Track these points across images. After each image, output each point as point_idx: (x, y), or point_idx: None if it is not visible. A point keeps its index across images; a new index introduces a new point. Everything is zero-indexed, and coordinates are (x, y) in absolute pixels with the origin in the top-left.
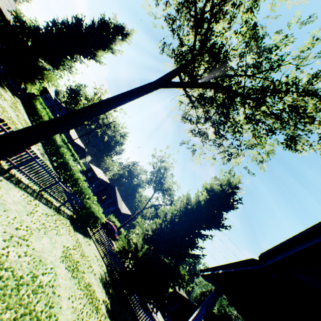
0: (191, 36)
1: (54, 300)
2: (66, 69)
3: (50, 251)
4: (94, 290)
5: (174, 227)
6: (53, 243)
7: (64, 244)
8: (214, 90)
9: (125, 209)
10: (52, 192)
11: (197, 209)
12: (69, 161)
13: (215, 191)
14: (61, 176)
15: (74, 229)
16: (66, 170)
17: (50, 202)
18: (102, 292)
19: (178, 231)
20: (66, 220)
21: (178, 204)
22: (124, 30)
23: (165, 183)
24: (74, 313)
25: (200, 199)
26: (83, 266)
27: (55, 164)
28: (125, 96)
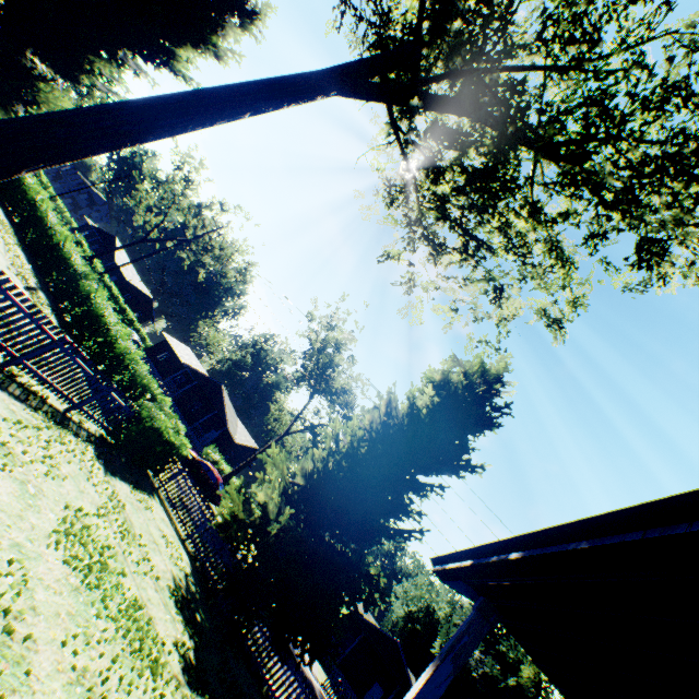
0: (411, 3)
1: (6, 652)
2: (99, 88)
3: (17, 515)
4: (151, 617)
5: (358, 468)
6: (32, 495)
7: (68, 501)
8: (471, 113)
9: (244, 436)
10: (42, 370)
11: (412, 428)
12: (104, 312)
13: (454, 388)
14: (83, 348)
15: (108, 470)
16: (95, 333)
17: (36, 397)
18: (175, 621)
19: (367, 477)
20: (84, 445)
21: (367, 415)
22: (246, 3)
23: (337, 377)
24: (77, 686)
25: (418, 404)
26: (124, 557)
27: (70, 319)
28: (238, 93)
